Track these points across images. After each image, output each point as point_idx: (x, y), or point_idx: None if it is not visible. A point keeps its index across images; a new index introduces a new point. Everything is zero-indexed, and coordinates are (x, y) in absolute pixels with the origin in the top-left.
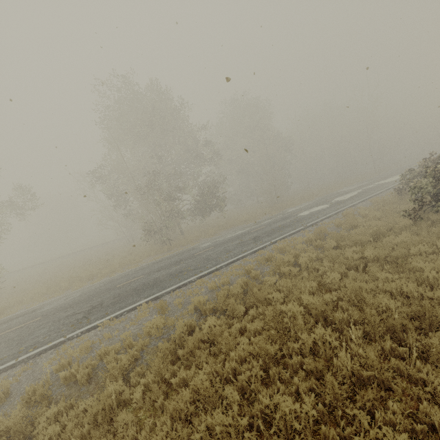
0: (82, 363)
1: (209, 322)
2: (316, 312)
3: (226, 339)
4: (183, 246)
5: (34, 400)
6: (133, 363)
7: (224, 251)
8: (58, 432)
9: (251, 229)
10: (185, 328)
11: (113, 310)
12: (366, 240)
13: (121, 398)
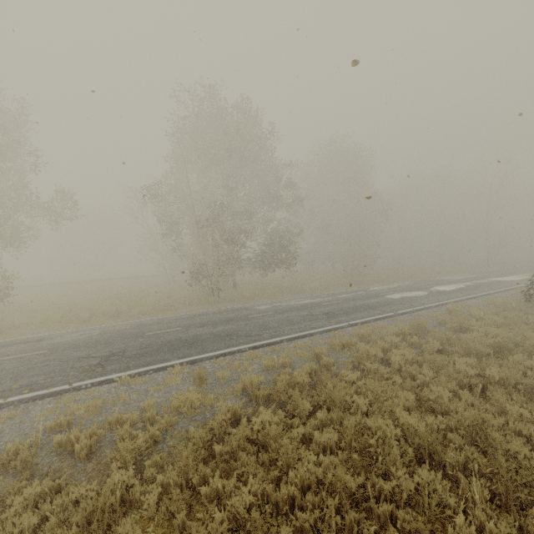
0: (86, 429)
1: (263, 415)
2: (420, 442)
3: (285, 447)
4: (234, 302)
5: (14, 466)
6: (150, 446)
7: (287, 321)
8: (34, 525)
9: (323, 301)
10: (229, 415)
11: (137, 364)
12: (484, 352)
13: (127, 496)
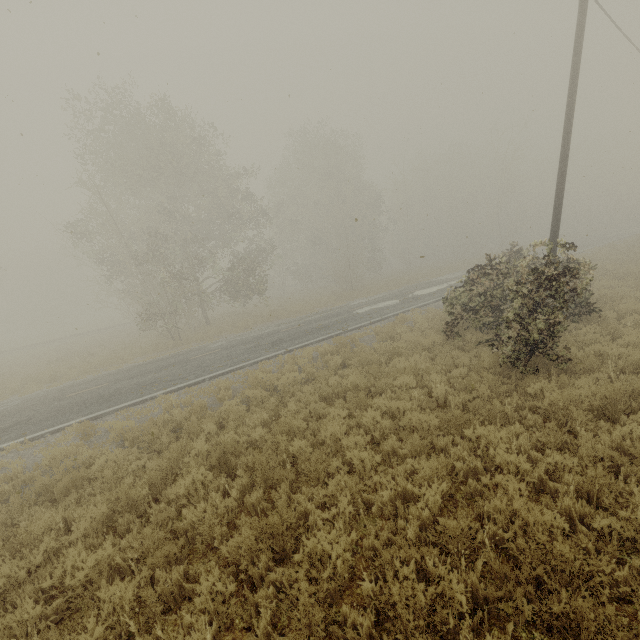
0: None
1: (106, 456)
2: (216, 453)
3: (108, 478)
4: (196, 343)
5: None
6: (3, 500)
7: (226, 357)
8: None
9: (284, 328)
10: (81, 461)
11: (36, 429)
12: (374, 361)
13: None
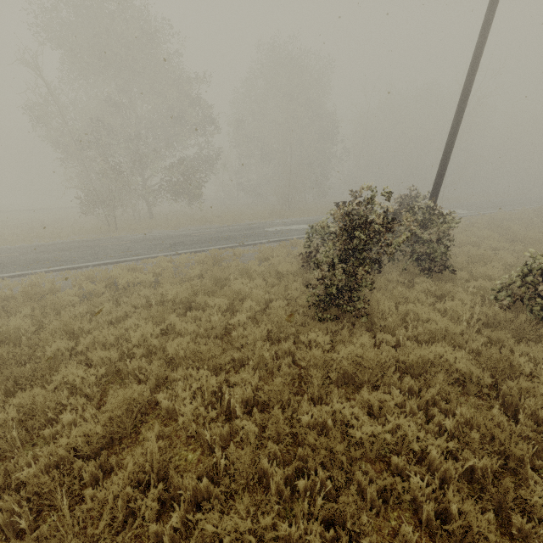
0: None
1: None
2: None
3: None
4: (127, 232)
5: None
6: None
7: (125, 249)
8: None
9: (198, 232)
10: None
11: None
12: (222, 278)
13: None
